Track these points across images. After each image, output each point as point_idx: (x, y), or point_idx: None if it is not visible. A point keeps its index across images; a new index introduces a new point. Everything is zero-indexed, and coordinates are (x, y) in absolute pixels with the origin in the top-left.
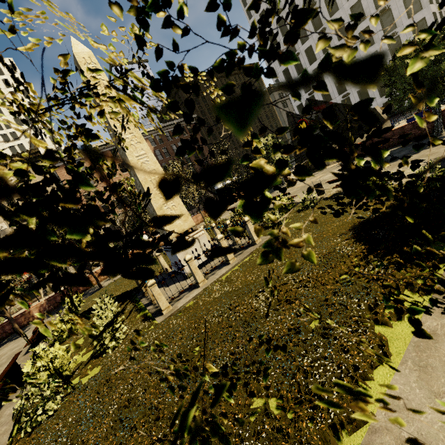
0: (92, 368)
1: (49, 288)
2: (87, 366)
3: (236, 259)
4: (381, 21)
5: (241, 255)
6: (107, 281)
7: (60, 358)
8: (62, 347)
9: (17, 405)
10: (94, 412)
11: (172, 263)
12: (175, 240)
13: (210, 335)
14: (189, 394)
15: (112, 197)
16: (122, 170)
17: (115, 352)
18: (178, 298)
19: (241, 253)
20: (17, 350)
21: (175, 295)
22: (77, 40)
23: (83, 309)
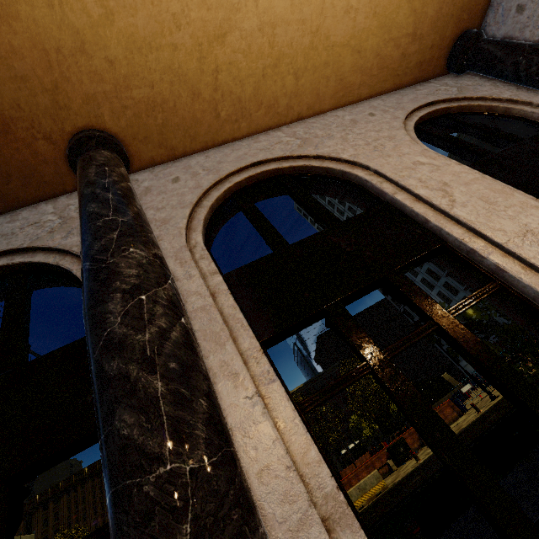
0: None
1: None
2: None
3: None
4: (453, 277)
5: None
6: None
7: None
8: None
9: None
10: None
11: None
12: None
13: None
14: None
15: None
16: None
17: None
18: None
19: None
20: None
21: None
22: None
23: None
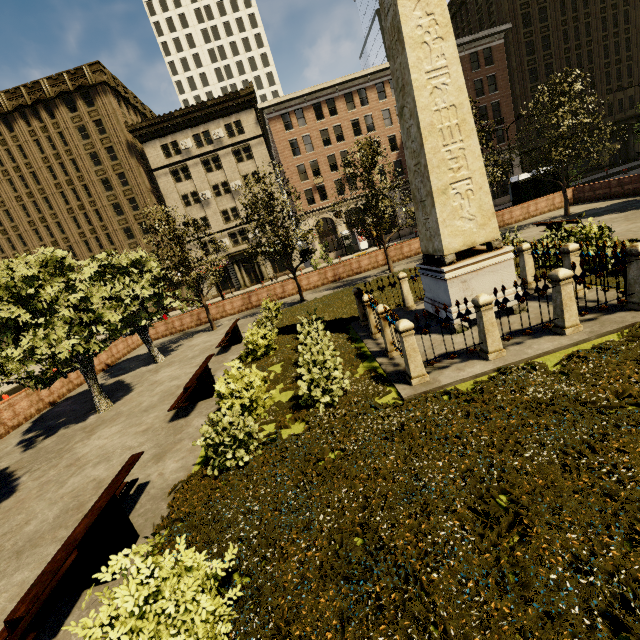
0: (294, 420)
1: (243, 282)
2: (287, 413)
3: (582, 330)
4: None
5: (595, 324)
6: (310, 295)
7: (257, 389)
8: (259, 373)
9: (206, 435)
10: (299, 505)
11: (426, 297)
12: (453, 259)
13: (541, 487)
14: (509, 619)
15: (332, 174)
16: (354, 132)
17: (327, 414)
18: (438, 365)
19: (593, 319)
20: (209, 345)
21: (431, 357)
22: None
23: (280, 322)
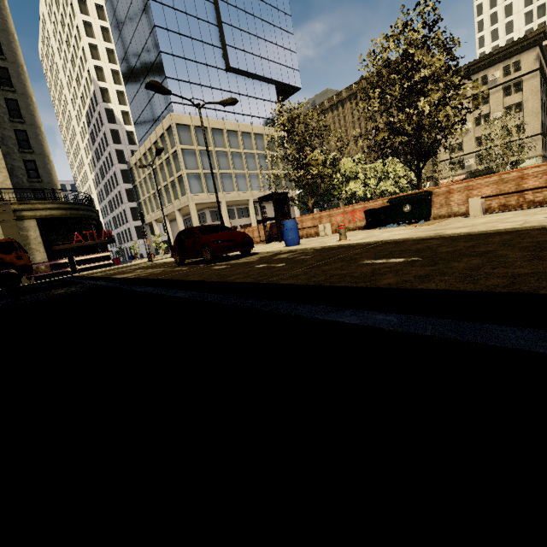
0: None
1: None
2: None
3: None
4: None
5: None
6: None
7: None
8: None
9: None
10: None
11: None
12: None
13: None
14: None
15: None
16: None
17: None
18: None
19: None
20: None
21: None
22: None
23: None
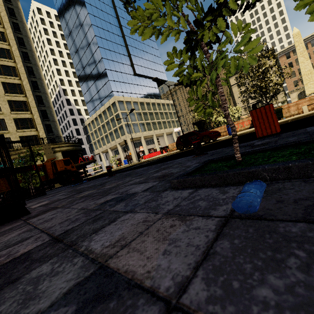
0: None
1: None
2: None
3: None
4: None
5: None
6: None
7: None
8: None
9: None
10: None
11: None
12: (308, 95)
13: None
14: None
15: None
16: None
17: None
18: None
19: None
20: None
21: None
22: (295, 27)
23: None
